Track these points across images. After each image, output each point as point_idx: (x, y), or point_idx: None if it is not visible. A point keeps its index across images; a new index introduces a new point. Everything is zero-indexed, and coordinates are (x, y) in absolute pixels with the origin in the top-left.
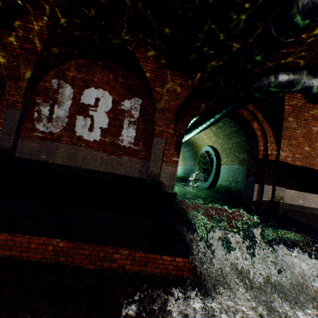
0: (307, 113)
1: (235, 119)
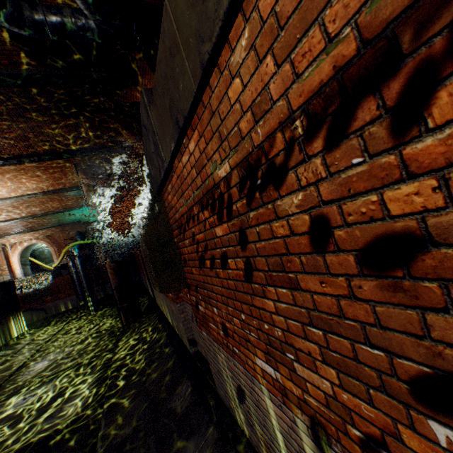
0: None
1: None
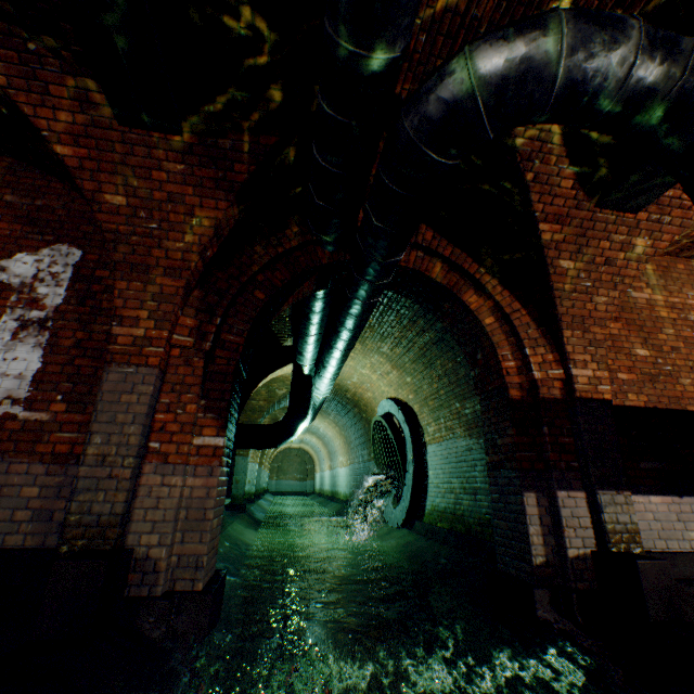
0: (606, 239)
1: (415, 296)
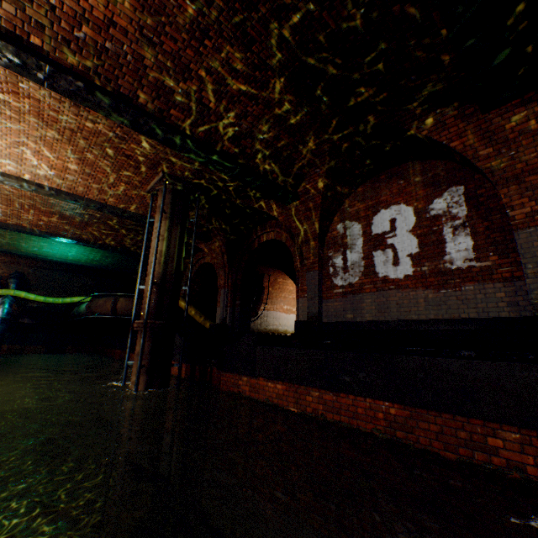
0: None
1: None
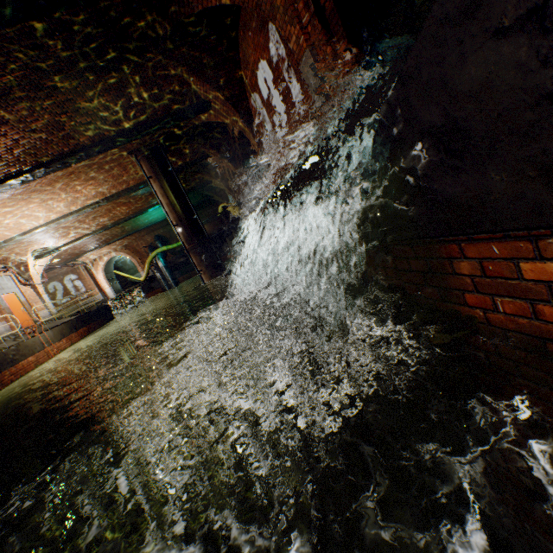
0: None
1: None
